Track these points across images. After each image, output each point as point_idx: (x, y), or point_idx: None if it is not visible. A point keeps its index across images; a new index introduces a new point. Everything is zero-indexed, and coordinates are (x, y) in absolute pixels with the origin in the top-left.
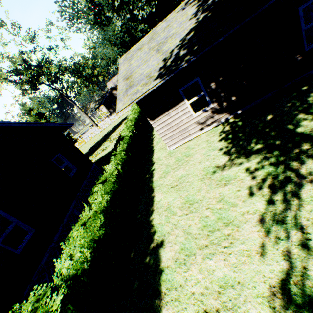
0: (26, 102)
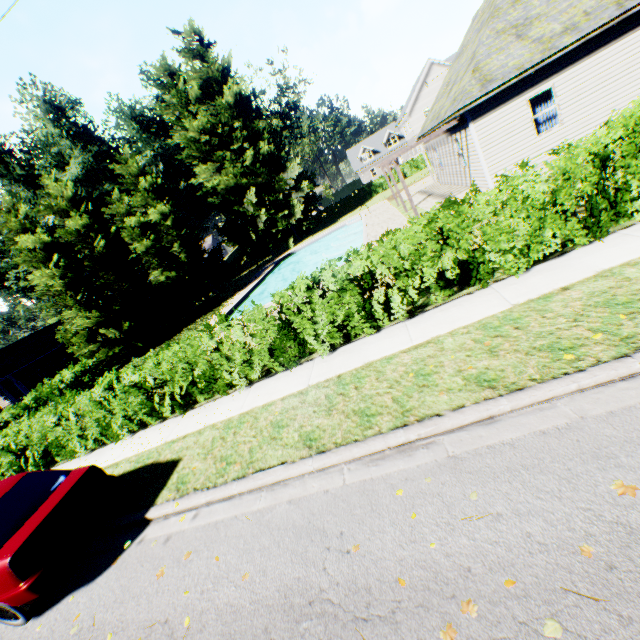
0: None
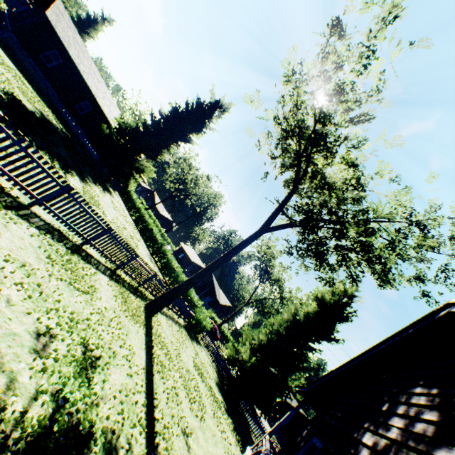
0: (356, 290)
